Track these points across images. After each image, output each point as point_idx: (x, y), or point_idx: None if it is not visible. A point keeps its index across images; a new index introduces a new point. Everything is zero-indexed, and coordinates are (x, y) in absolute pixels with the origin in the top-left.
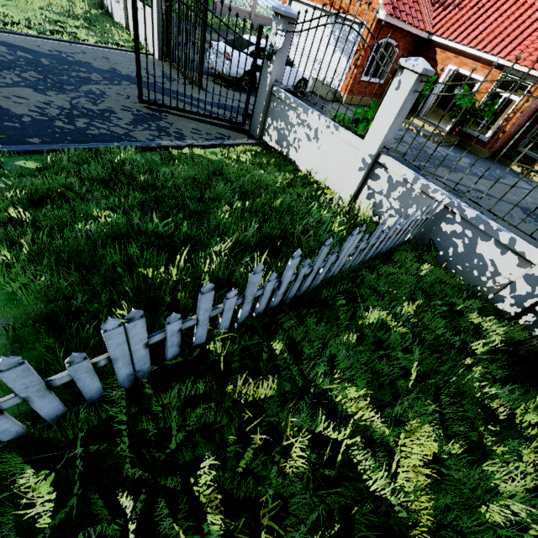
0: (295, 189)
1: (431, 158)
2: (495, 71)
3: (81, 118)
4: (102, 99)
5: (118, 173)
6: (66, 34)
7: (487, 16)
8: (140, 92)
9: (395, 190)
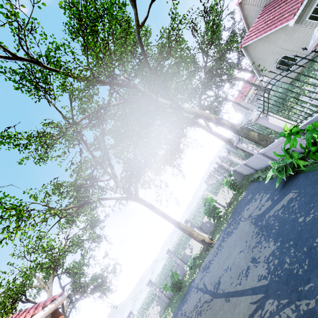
0: None
1: None
2: None
3: None
4: None
5: None
6: None
7: None
8: None
9: None
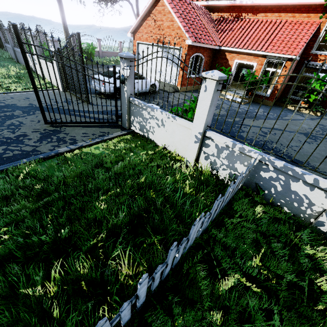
0: (155, 163)
1: (240, 114)
2: (262, 58)
3: (0, 146)
4: (19, 128)
5: (19, 188)
6: (2, 88)
7: (248, 32)
8: (45, 118)
9: (222, 152)
